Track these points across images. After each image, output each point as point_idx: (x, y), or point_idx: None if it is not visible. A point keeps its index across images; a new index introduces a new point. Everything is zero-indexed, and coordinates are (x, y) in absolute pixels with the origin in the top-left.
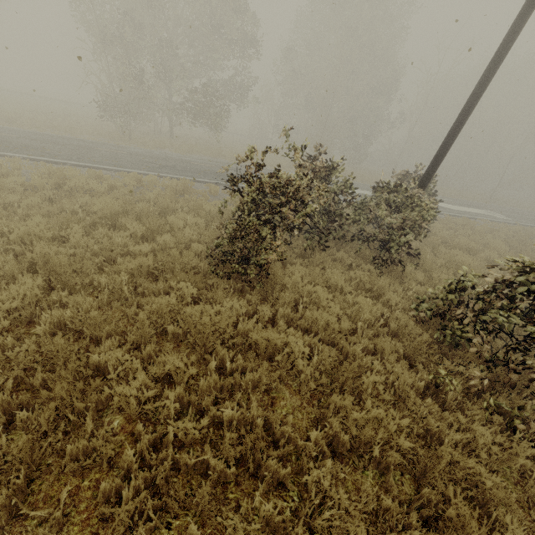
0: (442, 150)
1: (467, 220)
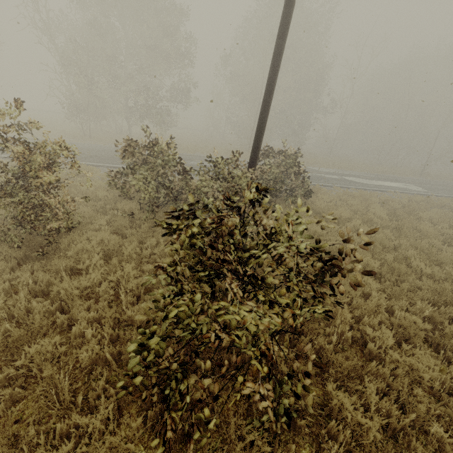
0: (259, 124)
1: (363, 192)
